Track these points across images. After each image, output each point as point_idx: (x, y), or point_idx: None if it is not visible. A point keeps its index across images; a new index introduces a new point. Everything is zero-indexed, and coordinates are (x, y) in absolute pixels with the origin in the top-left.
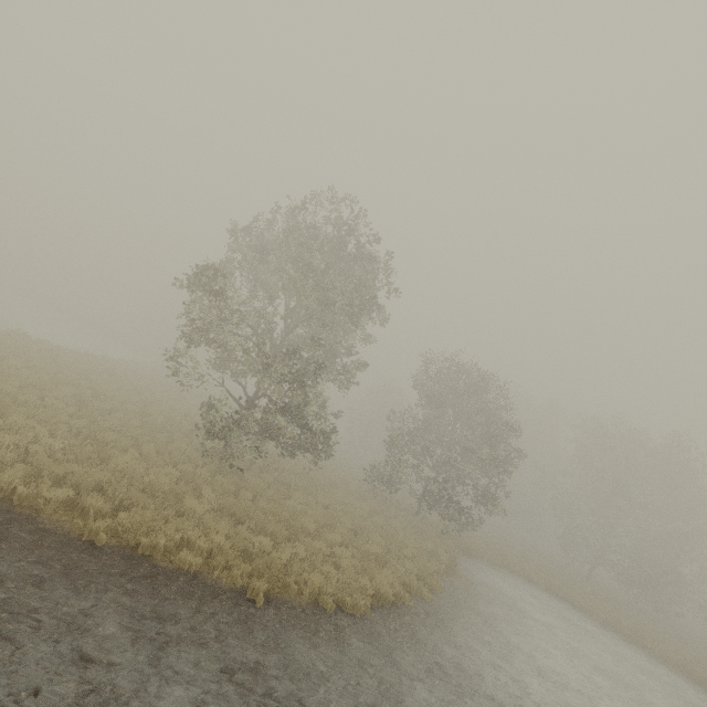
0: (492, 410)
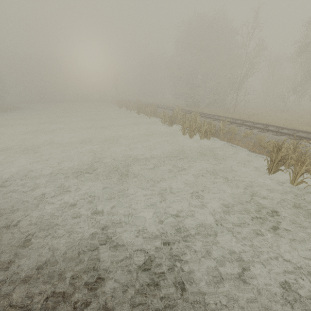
0: None
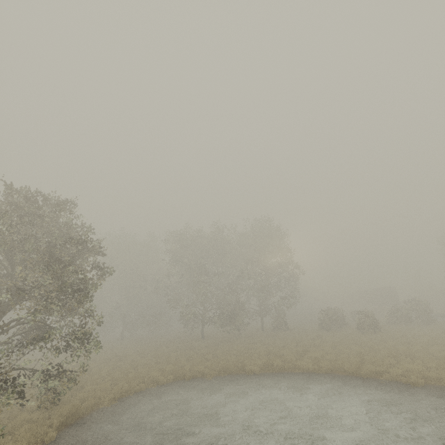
0: (52, 232)
